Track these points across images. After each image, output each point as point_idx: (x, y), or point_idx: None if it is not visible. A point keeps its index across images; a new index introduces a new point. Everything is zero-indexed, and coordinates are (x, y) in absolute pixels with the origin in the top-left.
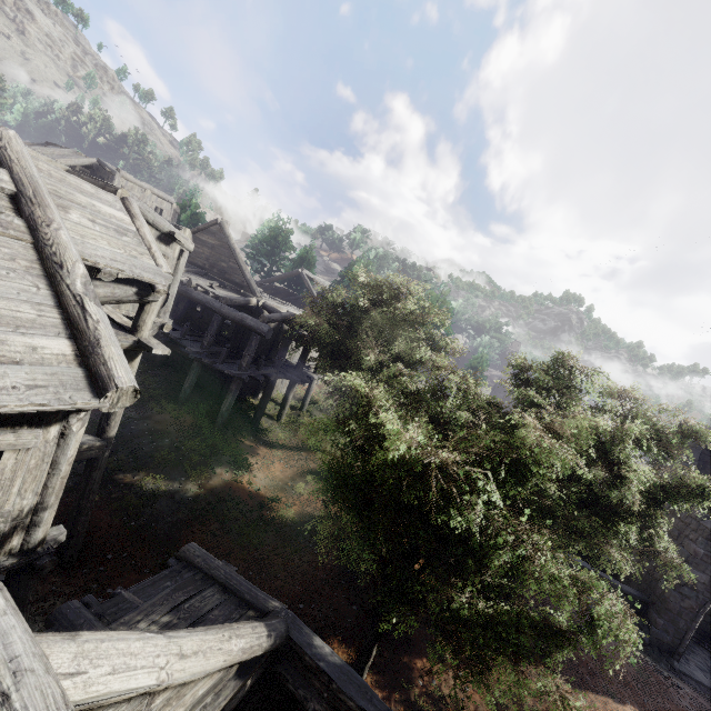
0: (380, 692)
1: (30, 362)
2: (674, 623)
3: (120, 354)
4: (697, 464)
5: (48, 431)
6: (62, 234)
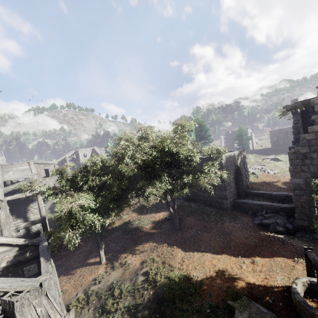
0: (106, 265)
1: None
2: (304, 213)
3: None
4: (298, 122)
5: None
6: None
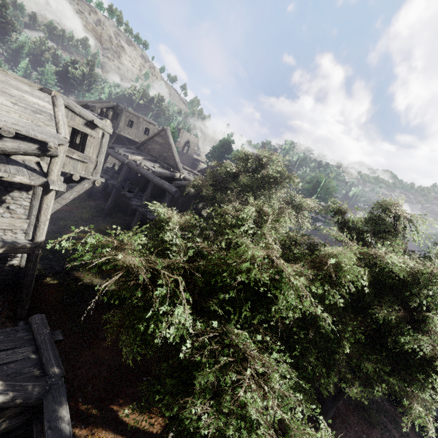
0: None
1: None
2: None
3: None
4: None
5: None
6: None
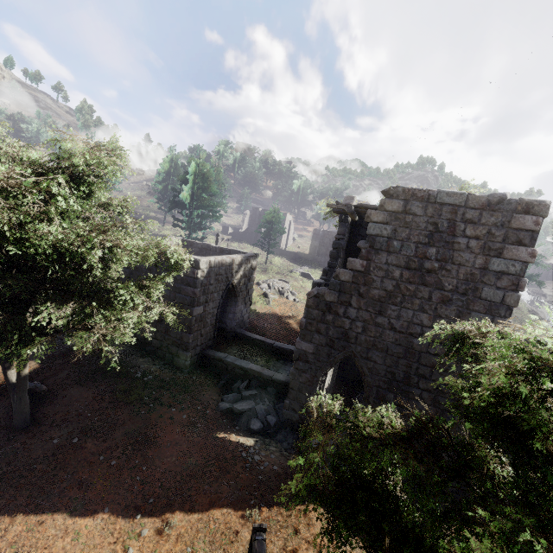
0: None
1: None
2: (298, 400)
3: None
4: (343, 238)
5: None
6: None
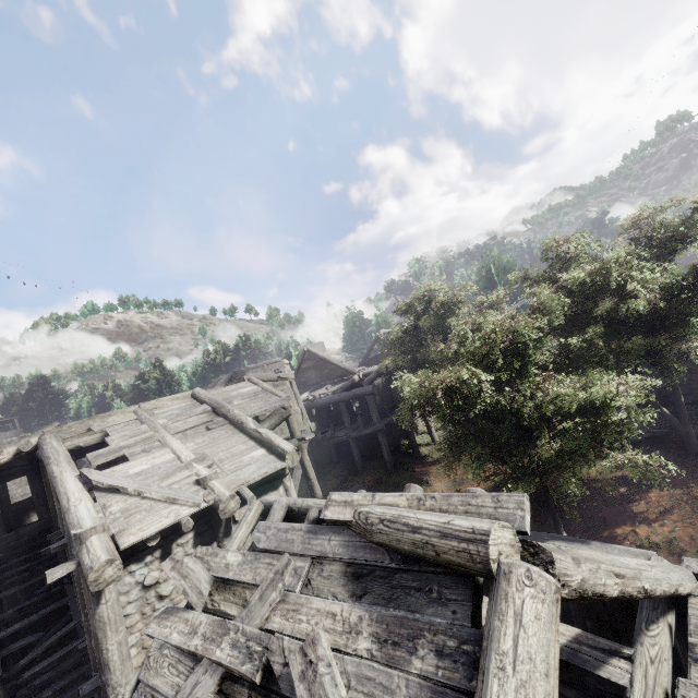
0: None
1: (254, 462)
2: None
3: (282, 440)
4: None
5: (279, 491)
6: (235, 412)
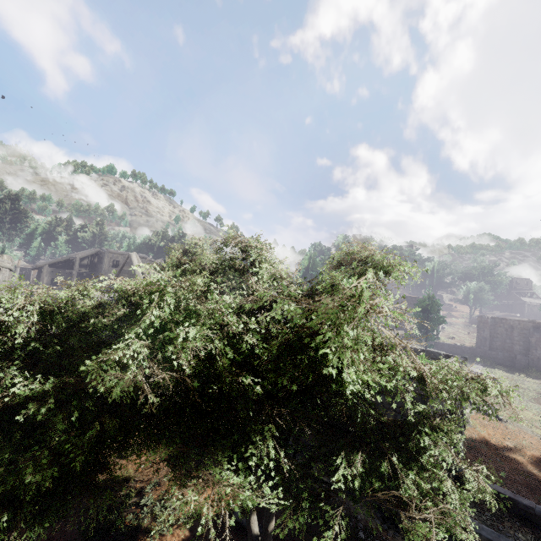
0: None
1: None
2: None
3: None
4: None
5: None
6: None
